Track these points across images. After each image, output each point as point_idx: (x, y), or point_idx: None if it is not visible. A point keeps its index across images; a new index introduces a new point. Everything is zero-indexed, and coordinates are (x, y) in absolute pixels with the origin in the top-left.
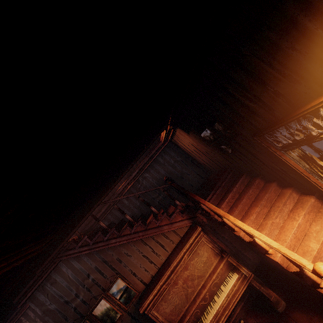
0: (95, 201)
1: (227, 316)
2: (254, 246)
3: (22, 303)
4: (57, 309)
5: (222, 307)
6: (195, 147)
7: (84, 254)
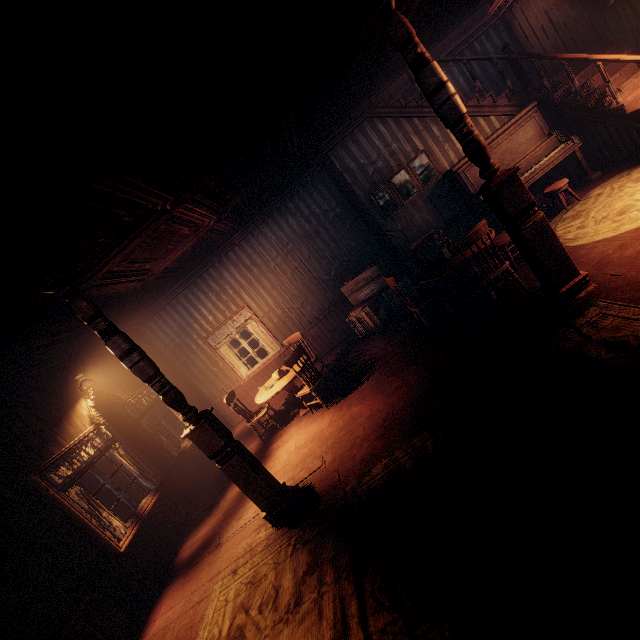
0: (433, 38)
1: (544, 173)
2: (600, 104)
3: (327, 151)
4: (357, 170)
5: (541, 167)
6: (548, 18)
7: (390, 119)
